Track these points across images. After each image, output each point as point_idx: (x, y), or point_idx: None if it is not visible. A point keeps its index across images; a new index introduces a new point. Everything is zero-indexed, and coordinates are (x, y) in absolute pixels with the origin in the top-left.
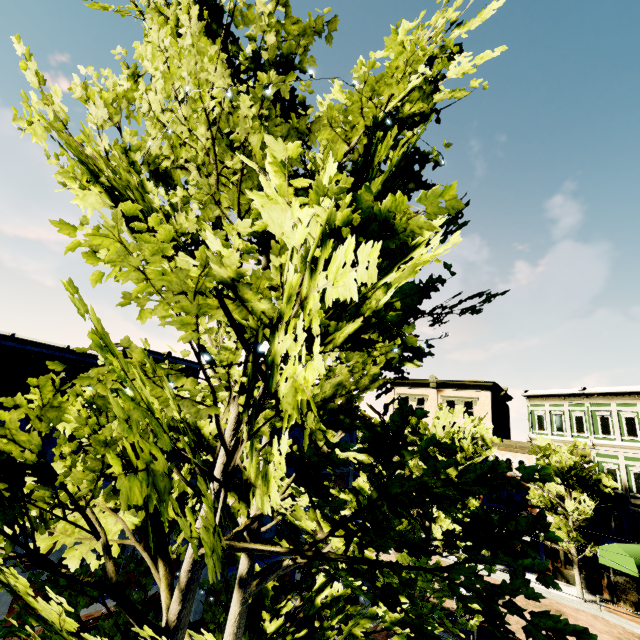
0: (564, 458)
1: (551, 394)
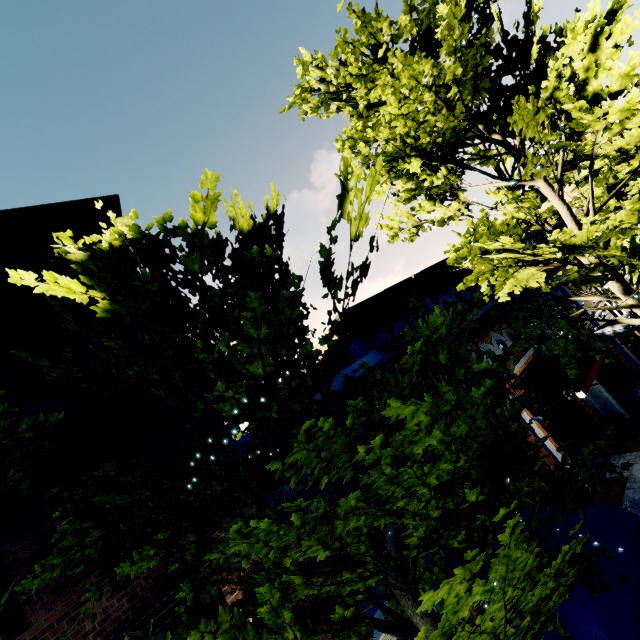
0: None
1: None
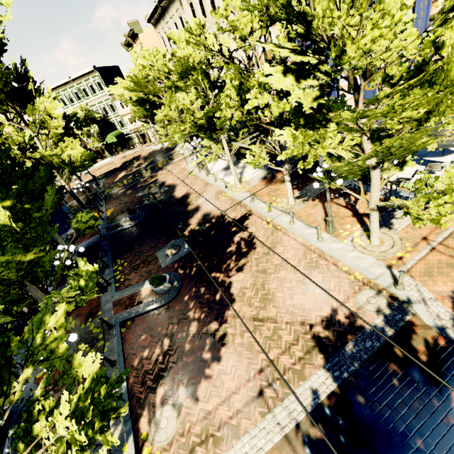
0: (81, 114)
1: (59, 85)
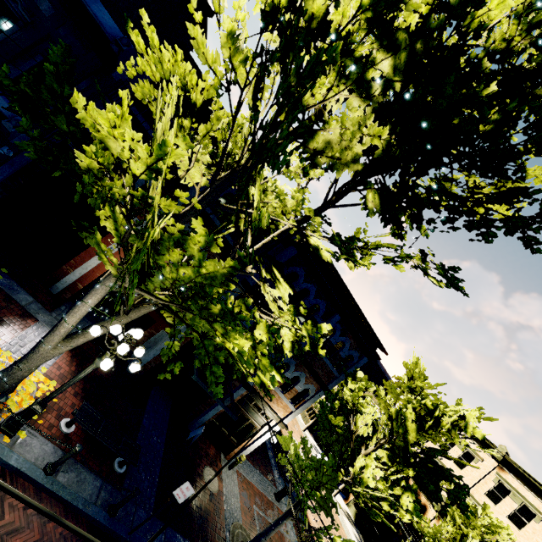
0: None
1: None
